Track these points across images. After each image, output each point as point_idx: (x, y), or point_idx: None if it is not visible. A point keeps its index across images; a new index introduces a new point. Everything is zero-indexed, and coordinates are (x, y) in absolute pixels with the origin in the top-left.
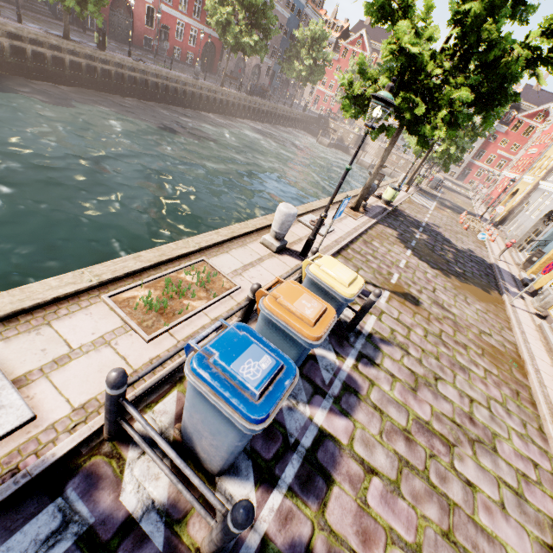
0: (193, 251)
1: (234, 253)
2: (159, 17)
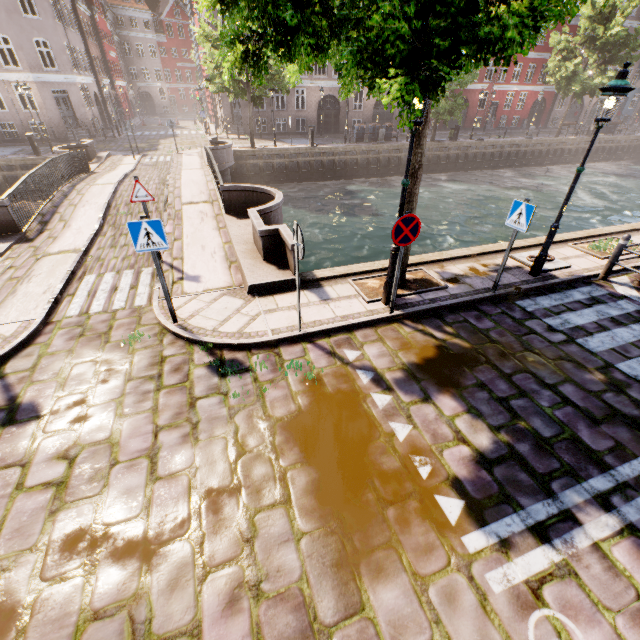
0: (606, 234)
1: (637, 237)
2: (492, 98)
